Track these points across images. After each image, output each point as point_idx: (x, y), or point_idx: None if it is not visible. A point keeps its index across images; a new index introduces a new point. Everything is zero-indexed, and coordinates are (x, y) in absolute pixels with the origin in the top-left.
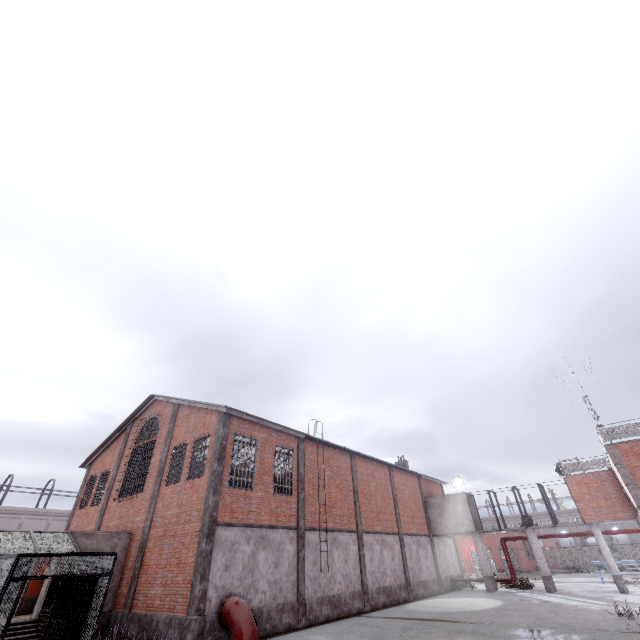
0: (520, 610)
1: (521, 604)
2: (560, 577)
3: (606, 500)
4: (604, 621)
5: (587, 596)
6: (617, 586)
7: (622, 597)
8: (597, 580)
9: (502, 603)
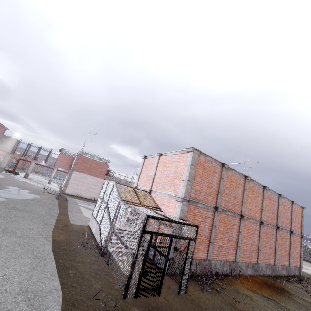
0: (11, 181)
1: (12, 179)
2: (31, 174)
3: (66, 163)
4: (39, 189)
5: (37, 182)
6: (48, 182)
7: (47, 185)
8: (43, 178)
9: (4, 177)
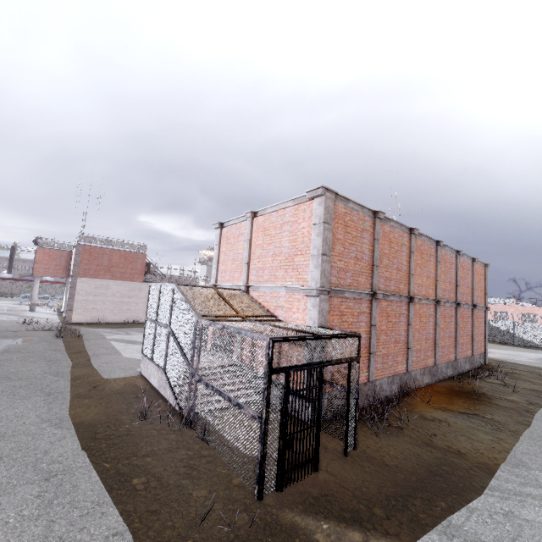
0: None
1: None
2: None
3: (57, 266)
4: (13, 327)
5: (5, 313)
6: (30, 308)
7: (30, 314)
8: (17, 303)
9: None
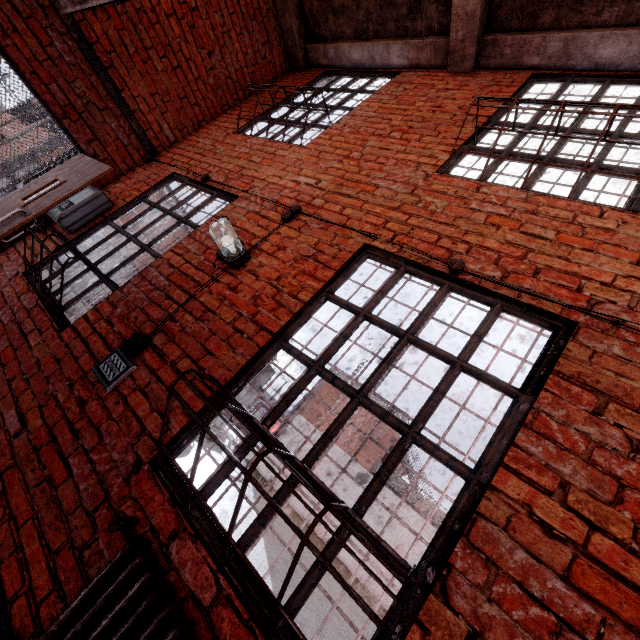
0: None
1: None
2: None
3: None
4: None
5: None
6: None
7: None
8: None
9: None
